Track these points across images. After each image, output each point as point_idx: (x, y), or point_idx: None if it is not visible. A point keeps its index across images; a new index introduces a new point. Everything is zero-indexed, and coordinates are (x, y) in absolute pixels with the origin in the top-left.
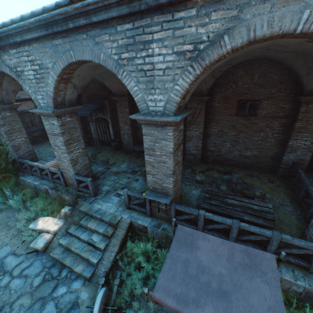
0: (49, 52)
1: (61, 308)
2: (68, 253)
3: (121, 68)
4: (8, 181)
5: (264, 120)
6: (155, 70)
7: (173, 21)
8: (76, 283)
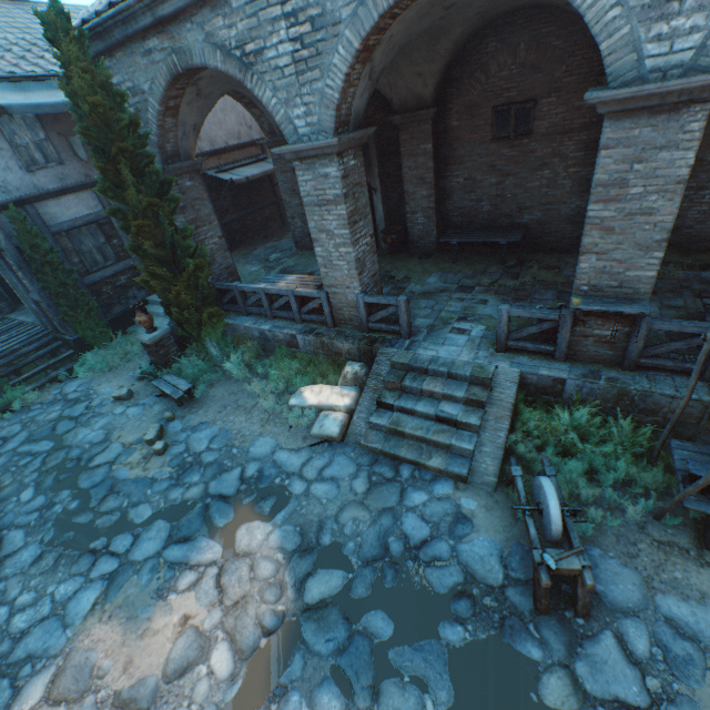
0: None
1: (435, 522)
2: (396, 440)
3: None
4: (215, 325)
5: None
6: None
7: None
8: (440, 487)
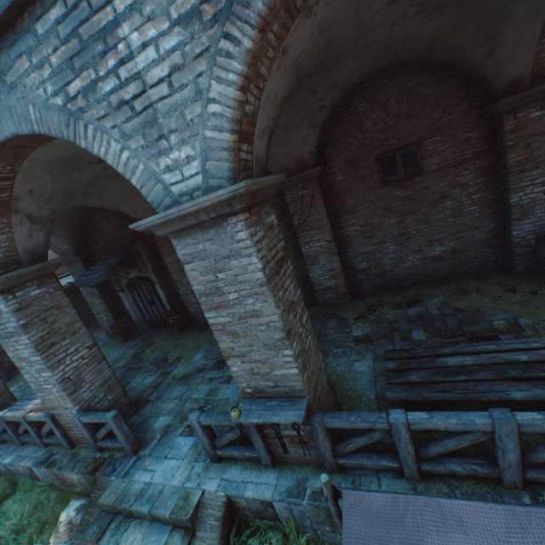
0: None
1: None
2: None
3: (78, 120)
4: None
5: (442, 175)
6: (150, 88)
7: None
8: None
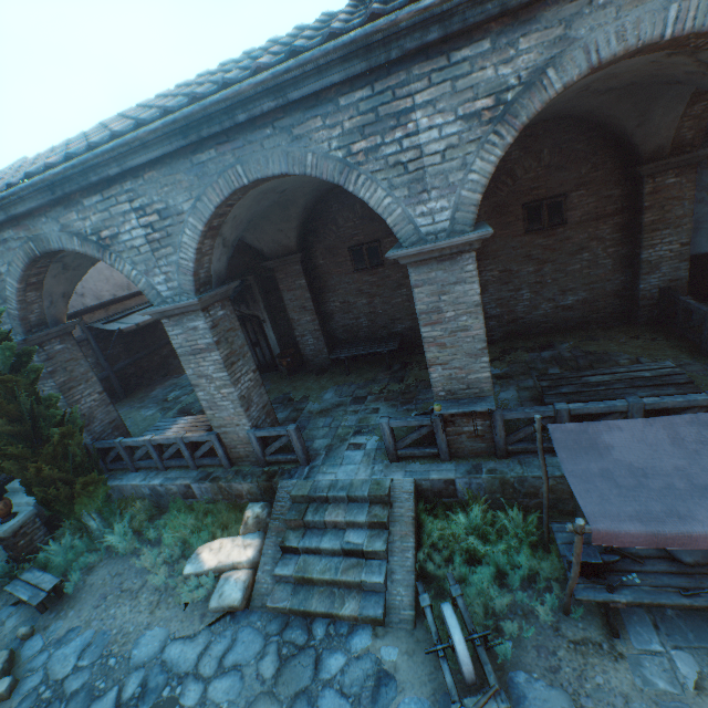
0: (184, 180)
1: (355, 694)
2: (306, 590)
3: (353, 171)
4: (92, 493)
5: (583, 228)
6: (425, 157)
7: (450, 67)
8: (357, 640)
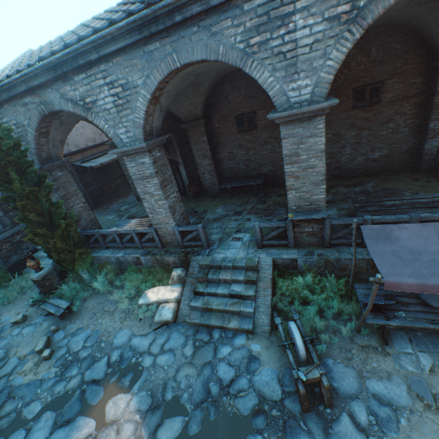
0: (138, 63)
1: (237, 365)
2: (208, 314)
3: (249, 58)
4: (84, 259)
5: (392, 106)
6: (299, 48)
7: None
8: (238, 340)
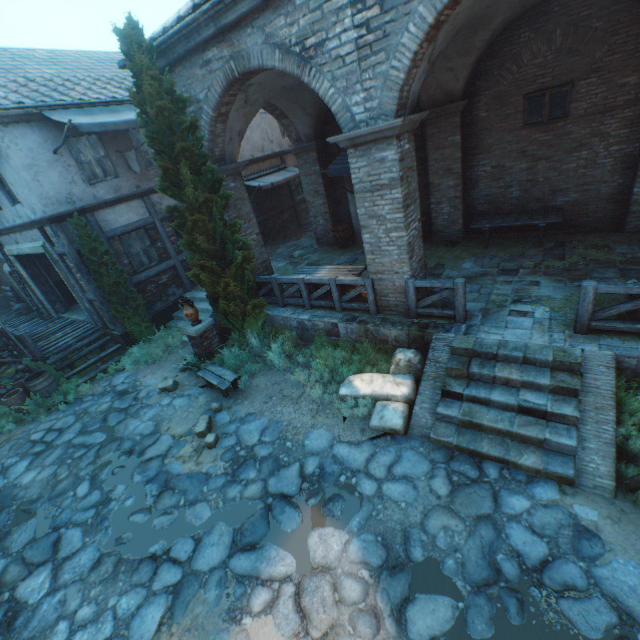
0: None
1: (549, 536)
2: (472, 433)
3: None
4: (257, 315)
5: None
6: None
7: None
8: (540, 490)
